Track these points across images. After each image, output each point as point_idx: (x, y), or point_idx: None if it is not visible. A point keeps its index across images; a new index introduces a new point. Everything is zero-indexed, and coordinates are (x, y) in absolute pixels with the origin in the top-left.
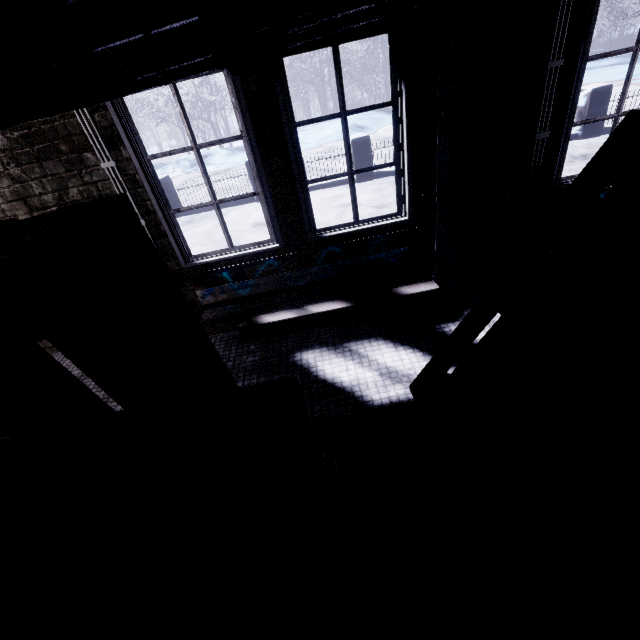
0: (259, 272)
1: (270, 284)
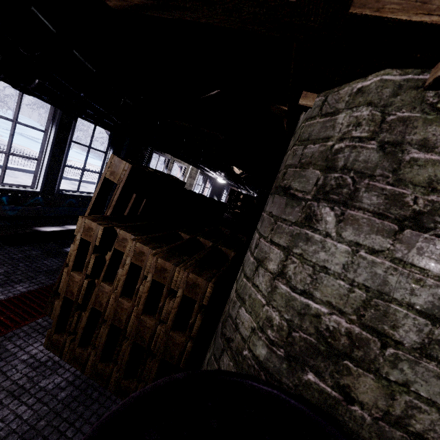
0: (29, 202)
1: (32, 211)
